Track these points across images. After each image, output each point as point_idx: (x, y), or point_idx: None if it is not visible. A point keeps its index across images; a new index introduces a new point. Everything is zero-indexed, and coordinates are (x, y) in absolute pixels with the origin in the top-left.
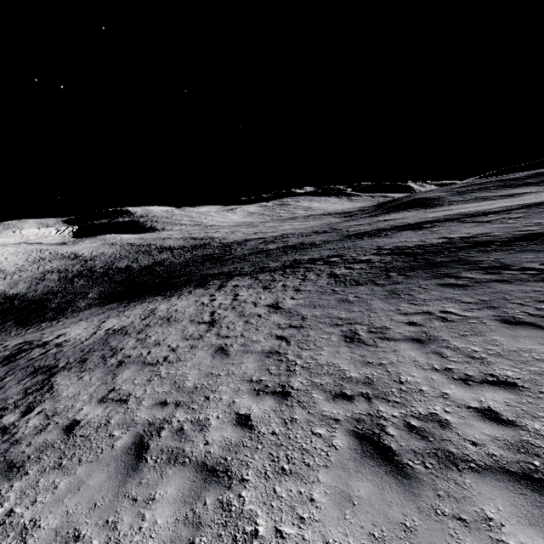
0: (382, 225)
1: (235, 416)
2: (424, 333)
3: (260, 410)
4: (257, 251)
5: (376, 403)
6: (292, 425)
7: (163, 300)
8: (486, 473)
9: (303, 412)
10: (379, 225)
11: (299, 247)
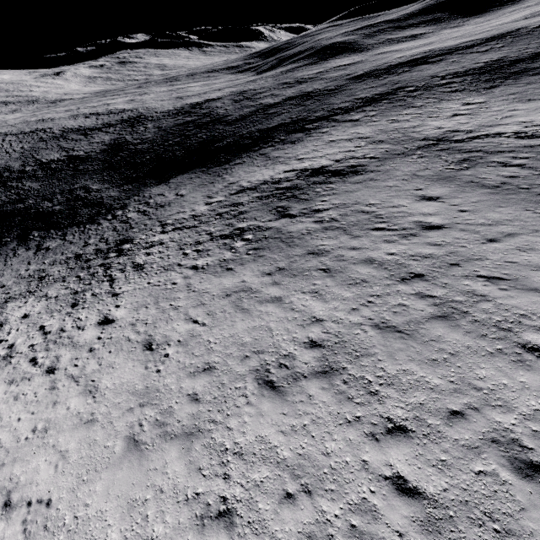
0: (367, 67)
1: None
2: None
3: None
4: (262, 106)
5: None
6: None
7: (302, 143)
8: None
9: None
10: (362, 68)
11: (320, 94)
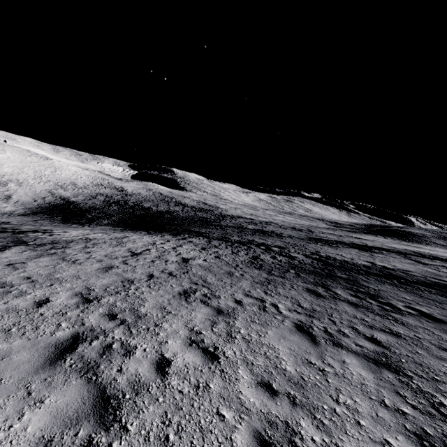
0: (346, 239)
1: (43, 299)
2: (232, 309)
3: (60, 302)
4: (237, 226)
5: (120, 327)
6: (58, 315)
7: (143, 234)
8: (91, 385)
9: (76, 313)
10: (344, 239)
11: (267, 233)
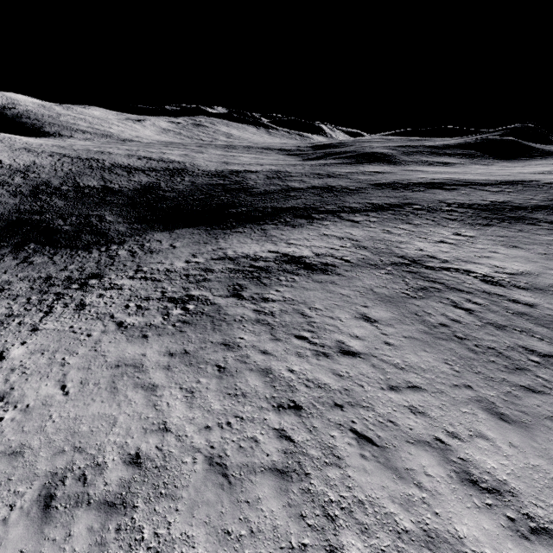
0: (391, 179)
1: None
2: None
3: None
4: (287, 188)
5: None
6: None
7: (301, 228)
8: None
9: None
10: (387, 178)
11: (340, 190)
